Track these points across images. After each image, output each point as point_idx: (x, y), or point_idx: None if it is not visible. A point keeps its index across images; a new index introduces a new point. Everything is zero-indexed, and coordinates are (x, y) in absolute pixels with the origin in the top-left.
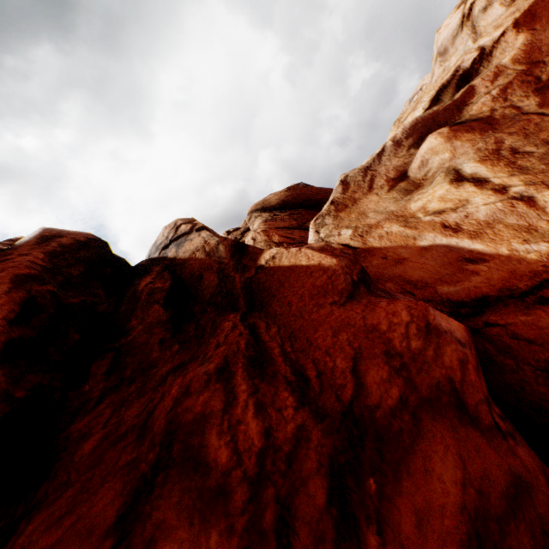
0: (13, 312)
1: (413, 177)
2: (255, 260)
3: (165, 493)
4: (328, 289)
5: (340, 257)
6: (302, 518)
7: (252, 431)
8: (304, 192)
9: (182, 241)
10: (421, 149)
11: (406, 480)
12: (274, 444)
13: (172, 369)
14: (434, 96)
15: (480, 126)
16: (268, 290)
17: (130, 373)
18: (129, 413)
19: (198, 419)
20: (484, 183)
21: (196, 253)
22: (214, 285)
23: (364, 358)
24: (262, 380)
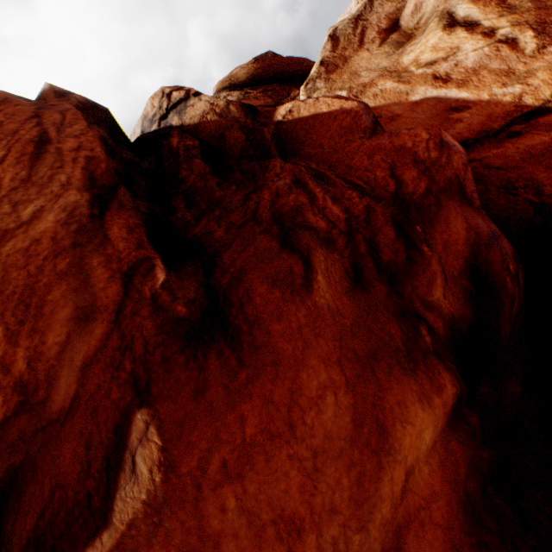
0: (102, 147)
1: (405, 27)
2: (269, 118)
3: (300, 237)
4: (353, 129)
5: (358, 102)
6: (383, 245)
7: (336, 212)
8: (274, 63)
9: (182, 108)
10: None
11: (437, 227)
12: (354, 216)
13: (247, 194)
14: None
15: None
16: (295, 139)
17: (205, 207)
18: (233, 219)
19: (295, 209)
20: (475, 27)
21: (206, 117)
22: (242, 140)
23: (399, 168)
24: (329, 186)
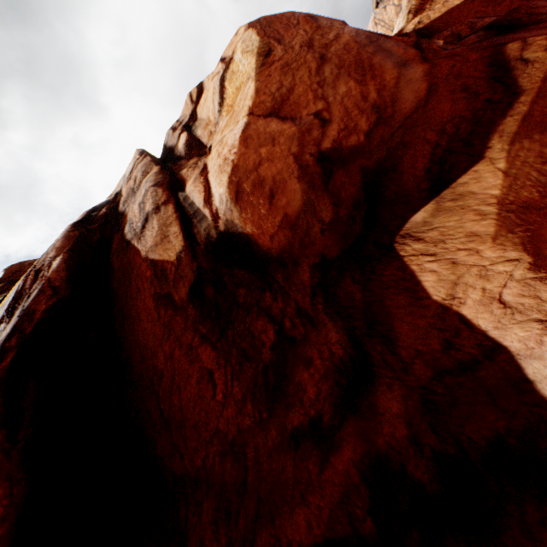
0: None
1: None
2: None
3: None
4: (494, 0)
5: None
6: None
7: None
8: None
9: None
10: None
11: None
12: None
13: None
14: None
15: None
16: (437, 31)
17: None
18: None
19: None
20: None
21: None
22: None
23: None
24: None
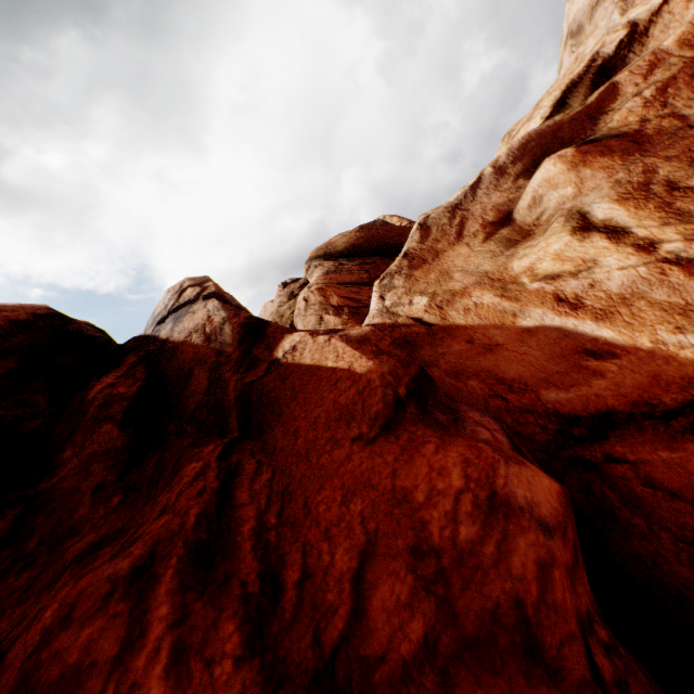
0: None
1: (521, 222)
2: (271, 349)
3: None
4: (355, 411)
5: (384, 357)
6: None
7: None
8: (381, 233)
9: (182, 313)
10: (533, 180)
11: None
12: None
13: (84, 551)
14: (558, 99)
15: (623, 146)
16: (273, 404)
17: (35, 545)
18: None
19: (66, 680)
20: (622, 234)
21: (192, 335)
22: (202, 390)
23: (378, 556)
24: (201, 594)
